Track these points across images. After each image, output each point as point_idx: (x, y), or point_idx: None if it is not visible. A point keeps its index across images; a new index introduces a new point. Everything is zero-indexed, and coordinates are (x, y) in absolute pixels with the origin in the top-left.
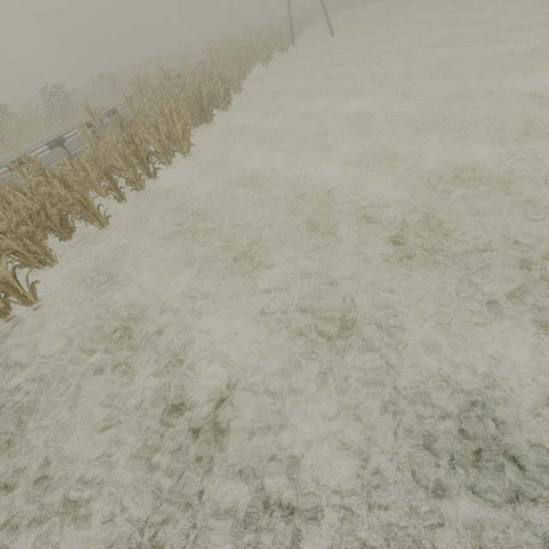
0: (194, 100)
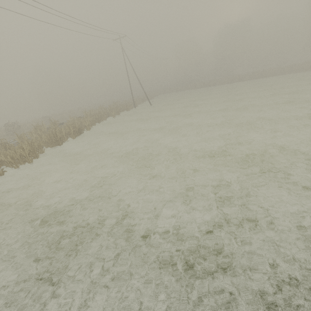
0: (52, 136)
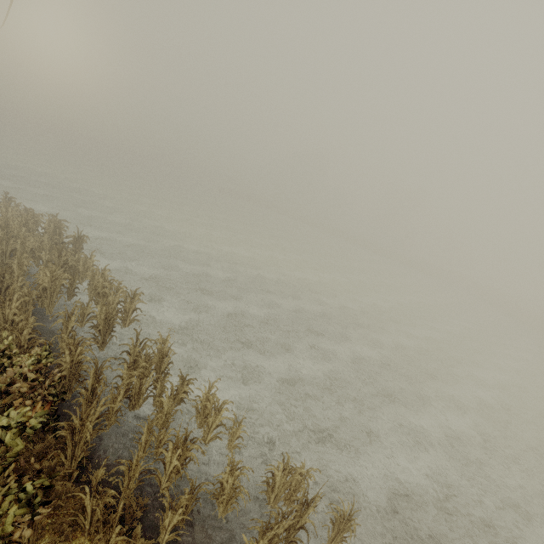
0: None
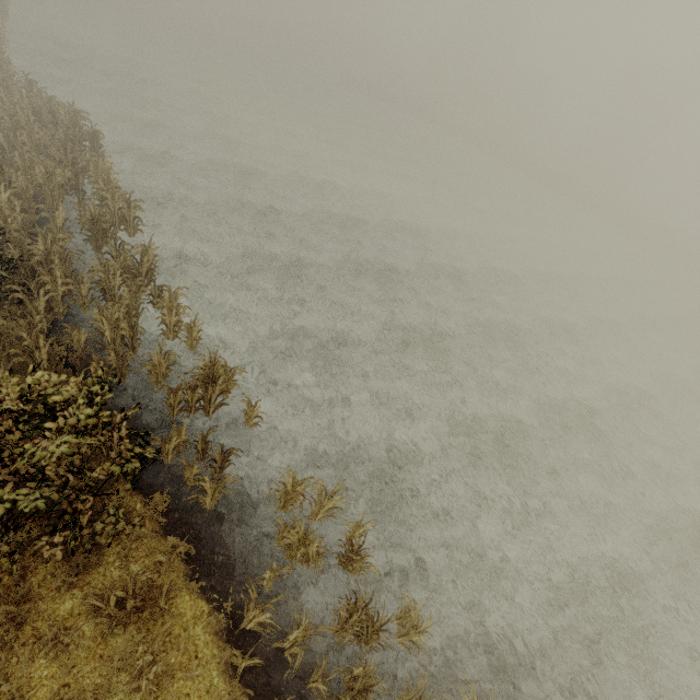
0: None
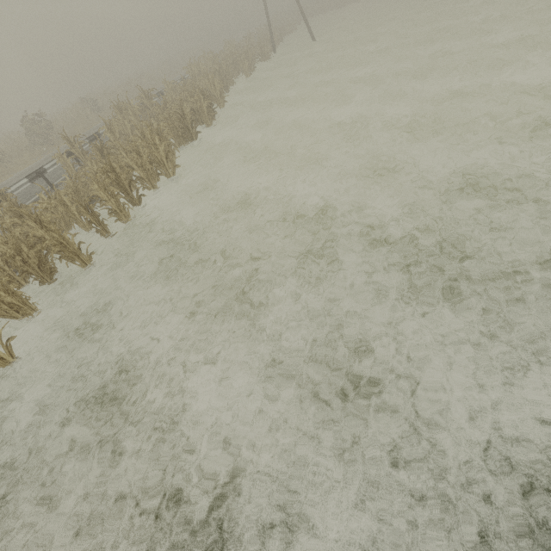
0: (176, 119)
